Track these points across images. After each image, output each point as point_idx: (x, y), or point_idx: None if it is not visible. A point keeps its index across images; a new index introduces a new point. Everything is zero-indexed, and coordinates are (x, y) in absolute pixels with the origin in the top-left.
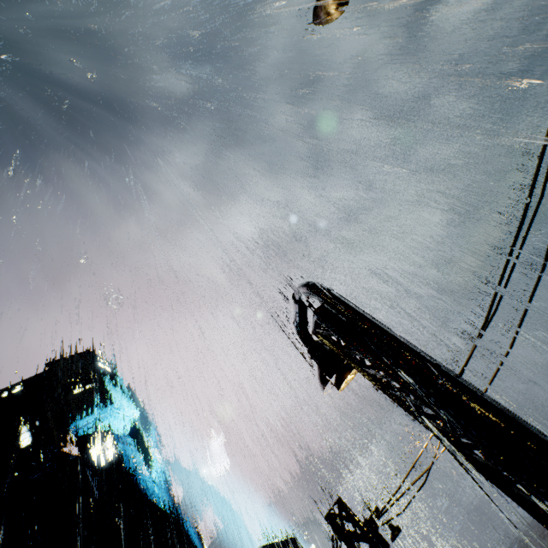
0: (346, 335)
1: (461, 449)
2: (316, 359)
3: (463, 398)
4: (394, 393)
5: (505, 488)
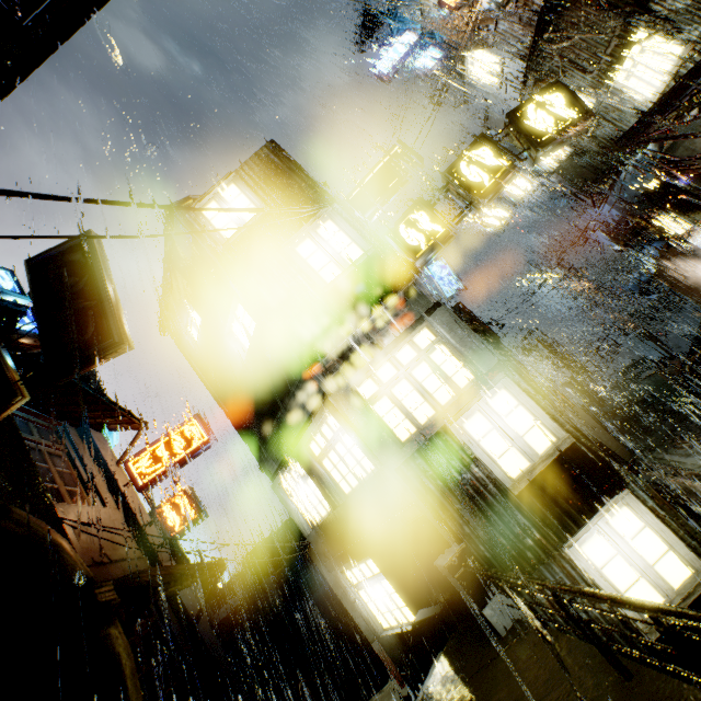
0: (548, 338)
1: (562, 360)
2: (525, 348)
3: (566, 350)
4: (552, 351)
5: (567, 365)
